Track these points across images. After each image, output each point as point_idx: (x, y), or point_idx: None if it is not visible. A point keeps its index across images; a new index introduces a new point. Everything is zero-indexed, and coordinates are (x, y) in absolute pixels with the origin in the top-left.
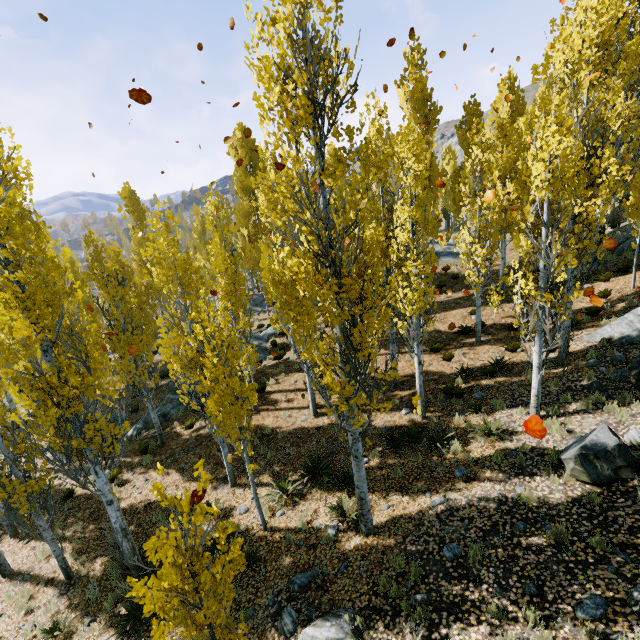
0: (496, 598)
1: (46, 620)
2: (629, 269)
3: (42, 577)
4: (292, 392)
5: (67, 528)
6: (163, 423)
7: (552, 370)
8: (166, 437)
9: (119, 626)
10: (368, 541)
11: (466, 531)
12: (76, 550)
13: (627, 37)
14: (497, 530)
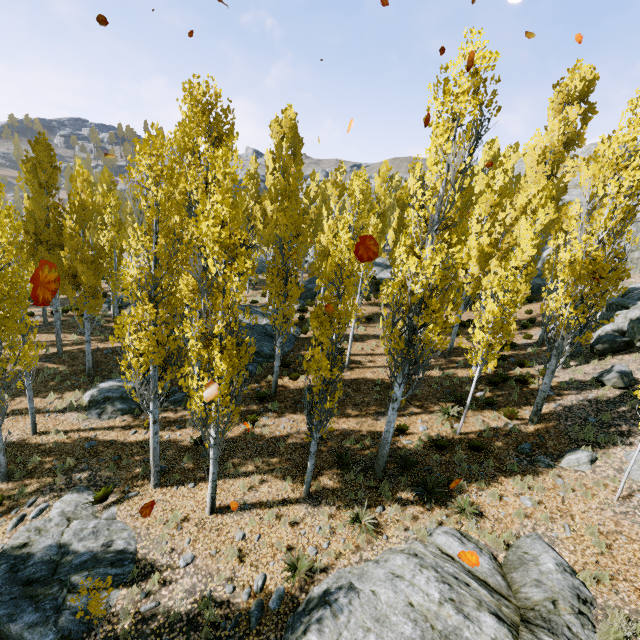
0: (634, 427)
1: (327, 522)
2: (532, 301)
3: (268, 502)
4: (368, 356)
5: (251, 463)
6: (246, 378)
7: (539, 348)
8: (270, 388)
9: (414, 502)
10: (539, 426)
11: (587, 413)
12: (282, 477)
13: (553, 171)
14: (601, 409)
